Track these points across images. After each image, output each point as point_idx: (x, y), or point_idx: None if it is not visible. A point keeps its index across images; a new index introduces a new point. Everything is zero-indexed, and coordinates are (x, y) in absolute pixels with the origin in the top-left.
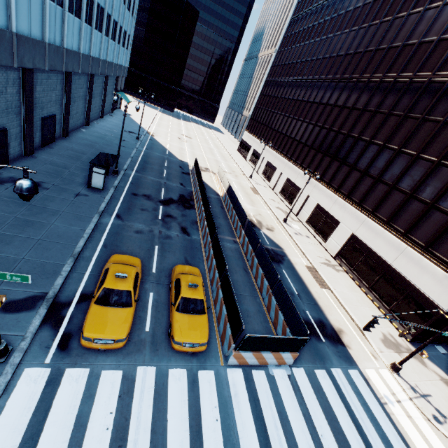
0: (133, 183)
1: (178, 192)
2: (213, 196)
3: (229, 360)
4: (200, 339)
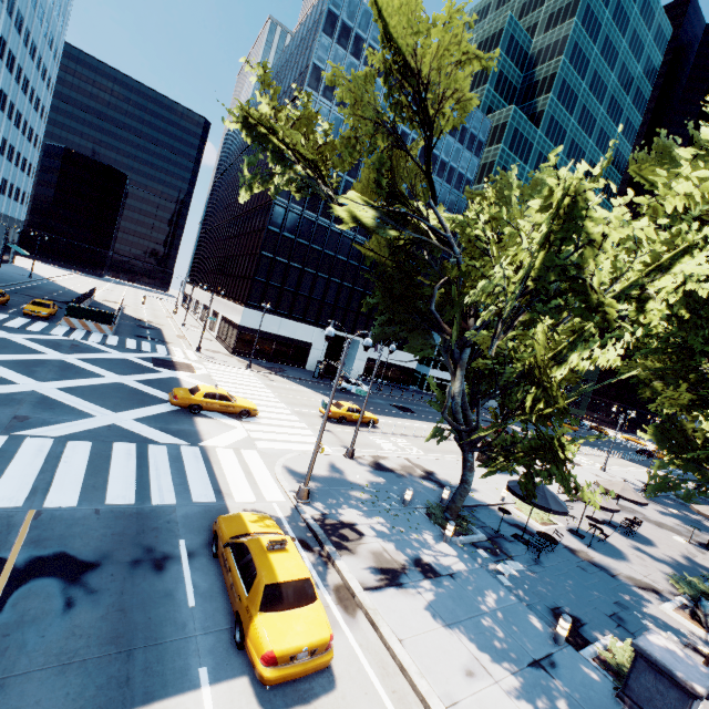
0: (15, 290)
1: (66, 300)
2: (107, 308)
3: (63, 323)
4: (43, 311)
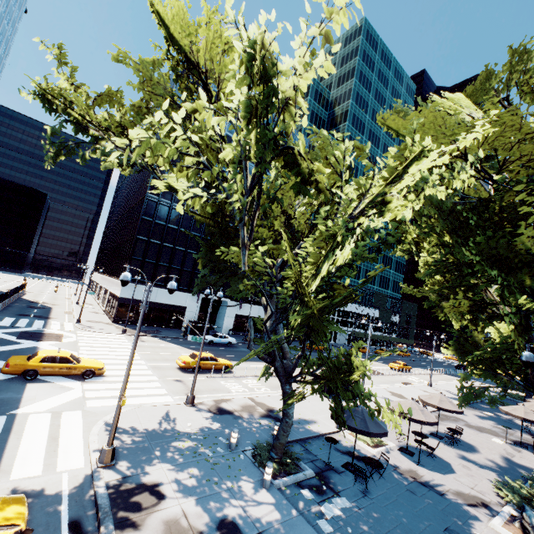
0: None
1: None
2: None
3: None
4: None
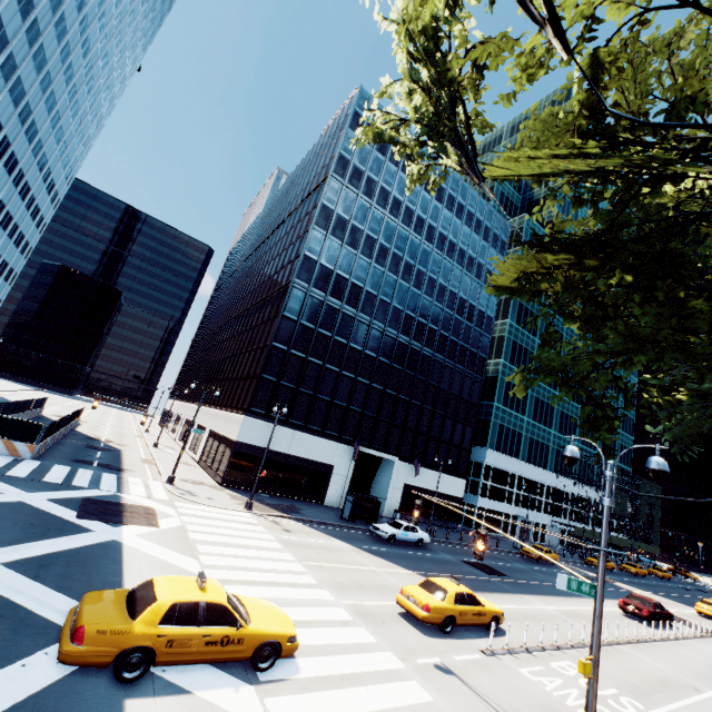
0: None
1: None
2: None
3: None
4: None
